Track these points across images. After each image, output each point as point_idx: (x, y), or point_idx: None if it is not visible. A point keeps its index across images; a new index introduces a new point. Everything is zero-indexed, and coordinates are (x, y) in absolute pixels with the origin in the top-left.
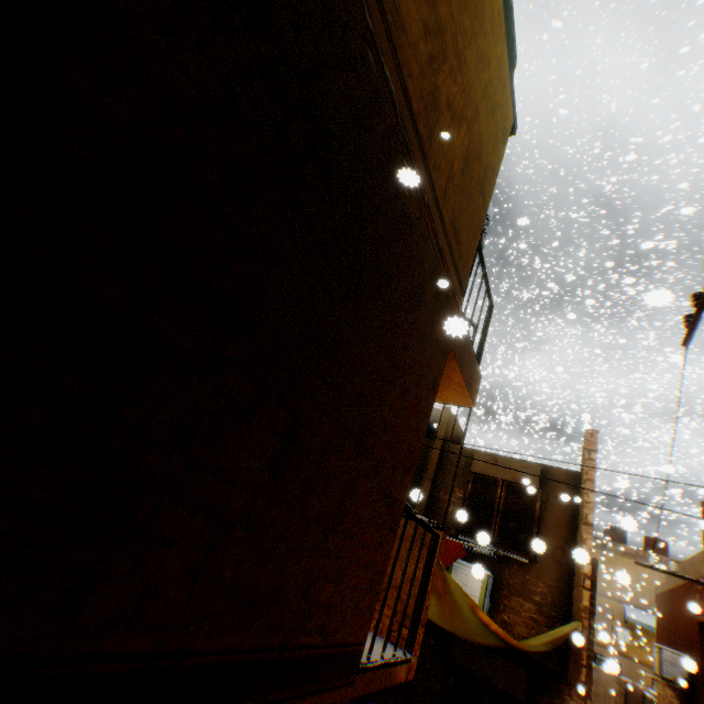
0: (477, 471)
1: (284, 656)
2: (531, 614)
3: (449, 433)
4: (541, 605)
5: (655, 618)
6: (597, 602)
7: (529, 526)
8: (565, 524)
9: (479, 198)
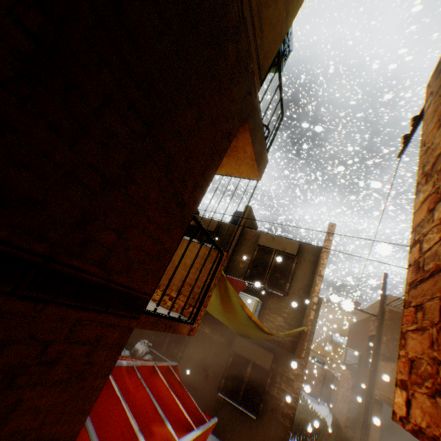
0: (261, 244)
1: (53, 268)
2: (280, 324)
3: (247, 222)
4: (287, 319)
5: (347, 337)
6: (319, 332)
7: (287, 276)
8: (308, 276)
9: (283, 11)
